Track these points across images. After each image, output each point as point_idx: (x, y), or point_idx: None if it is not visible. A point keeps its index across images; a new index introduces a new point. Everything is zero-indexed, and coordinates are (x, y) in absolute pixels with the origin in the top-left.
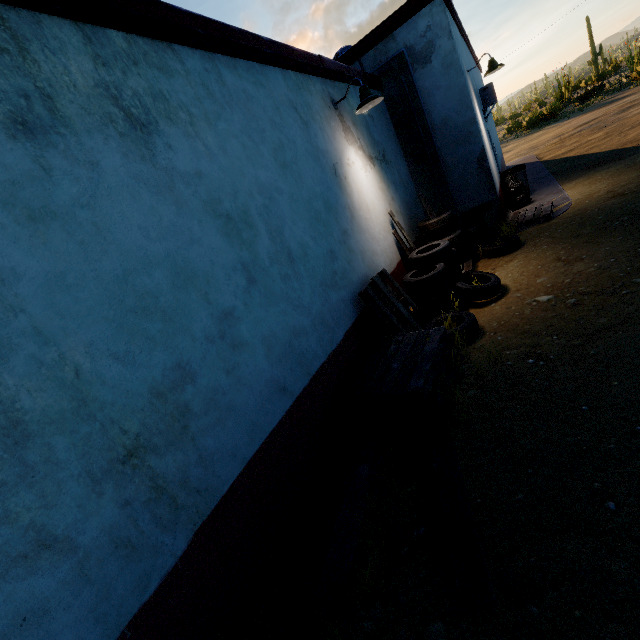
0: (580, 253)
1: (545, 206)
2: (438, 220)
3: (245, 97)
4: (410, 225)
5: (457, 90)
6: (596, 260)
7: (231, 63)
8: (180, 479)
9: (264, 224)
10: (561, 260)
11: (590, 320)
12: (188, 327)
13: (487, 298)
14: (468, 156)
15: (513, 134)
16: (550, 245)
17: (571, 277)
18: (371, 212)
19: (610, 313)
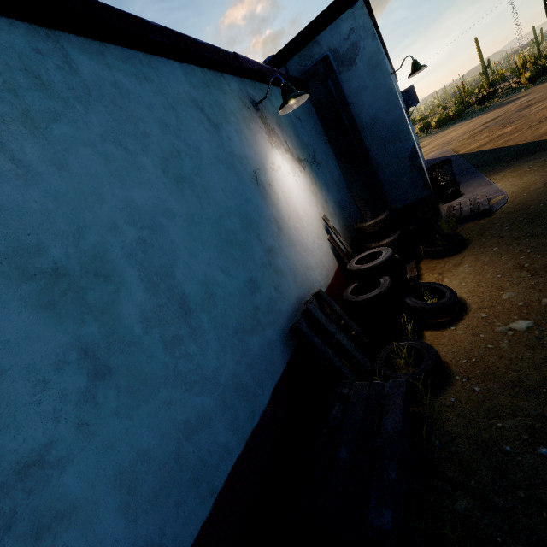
0: (546, 260)
1: (480, 200)
2: (375, 222)
3: (116, 92)
4: (345, 225)
5: (384, 90)
6: None
7: (93, 47)
8: None
9: (137, 268)
10: (525, 268)
11: None
12: None
13: (444, 317)
14: (399, 154)
15: (424, 132)
16: (502, 246)
17: None
18: (302, 219)
19: None
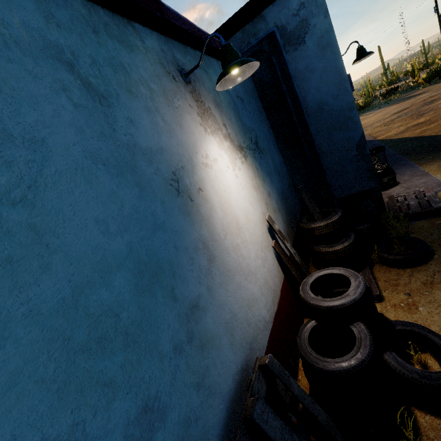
0: None
1: (427, 194)
2: (327, 223)
3: None
4: (288, 219)
5: (334, 73)
6: None
7: None
8: None
9: None
10: None
11: None
12: None
13: None
14: (346, 142)
15: None
16: None
17: None
18: (243, 229)
19: None
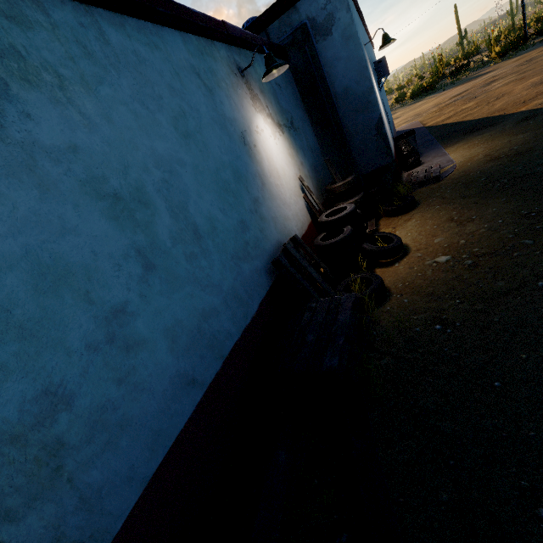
0: (470, 214)
1: (434, 168)
2: (344, 183)
3: (136, 59)
4: (318, 187)
5: (356, 61)
6: (485, 221)
7: (116, 20)
8: (50, 539)
9: (164, 201)
10: (454, 220)
11: (489, 283)
12: (60, 339)
13: (391, 258)
14: (367, 123)
15: (400, 103)
16: (442, 205)
17: (465, 238)
18: (282, 178)
19: (506, 276)
